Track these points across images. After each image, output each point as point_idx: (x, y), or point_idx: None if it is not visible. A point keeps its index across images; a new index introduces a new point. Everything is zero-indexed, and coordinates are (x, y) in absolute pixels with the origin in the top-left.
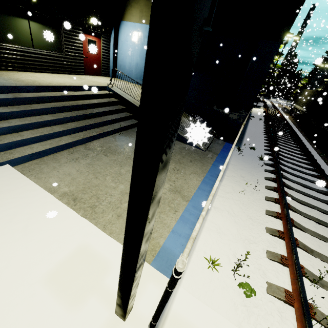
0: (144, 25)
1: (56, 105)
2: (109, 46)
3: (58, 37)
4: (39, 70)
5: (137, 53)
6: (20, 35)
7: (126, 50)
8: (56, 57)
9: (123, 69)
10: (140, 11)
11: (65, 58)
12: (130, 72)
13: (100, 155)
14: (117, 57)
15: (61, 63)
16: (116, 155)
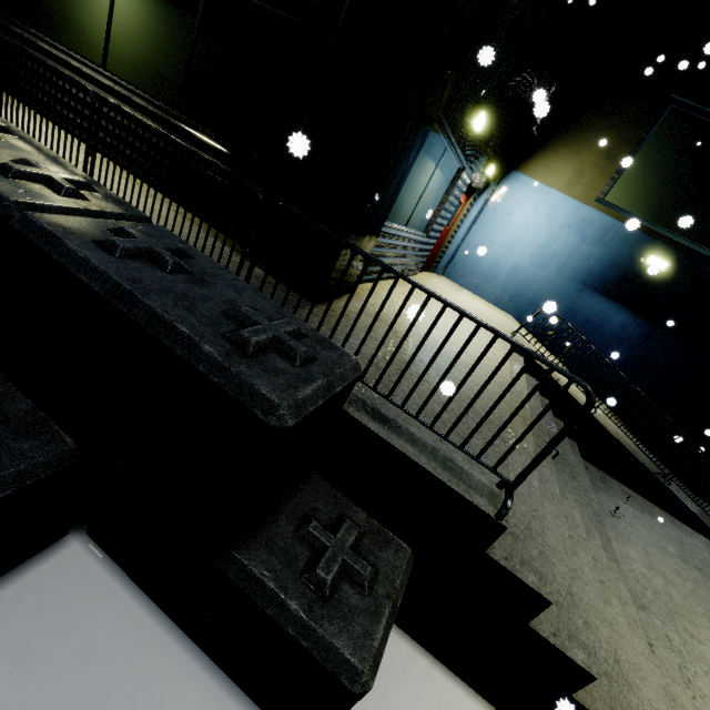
0: (574, 202)
1: (539, 445)
2: (467, 214)
3: (437, 199)
4: (387, 274)
5: (528, 247)
6: (409, 199)
7: (500, 231)
8: (417, 242)
9: (472, 266)
10: (576, 170)
11: (423, 243)
12: (489, 276)
13: (683, 634)
14: (467, 235)
15: (413, 255)
16: (700, 628)
